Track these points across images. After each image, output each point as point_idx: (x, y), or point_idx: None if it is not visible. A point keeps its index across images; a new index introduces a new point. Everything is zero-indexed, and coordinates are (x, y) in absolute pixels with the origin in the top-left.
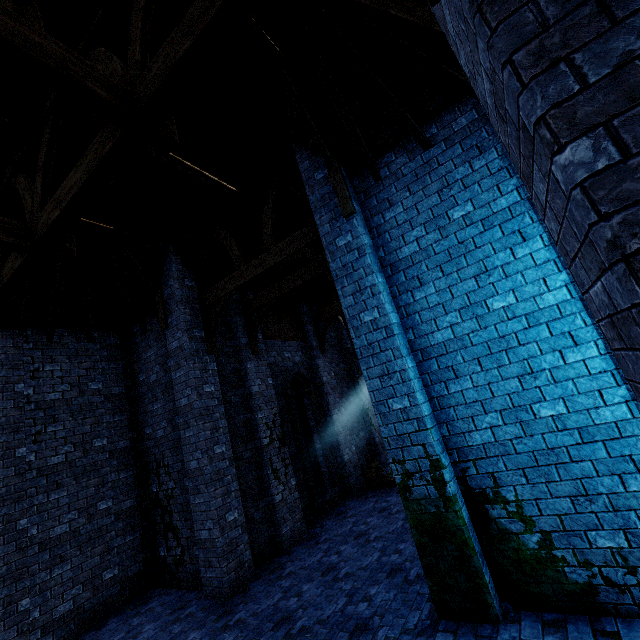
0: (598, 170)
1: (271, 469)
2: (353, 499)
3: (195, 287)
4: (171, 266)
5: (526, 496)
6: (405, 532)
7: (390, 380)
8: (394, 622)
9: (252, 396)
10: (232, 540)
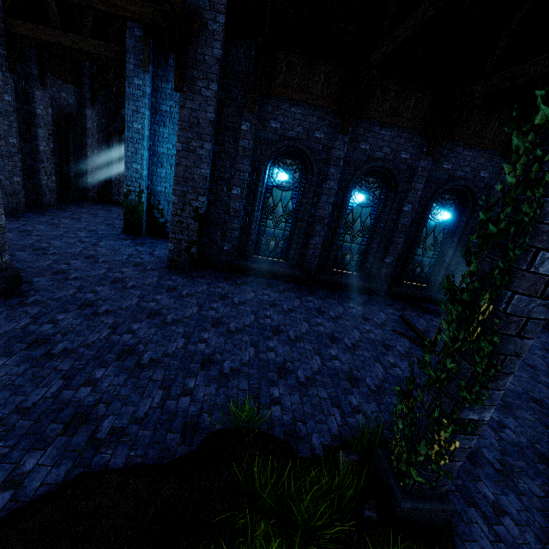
0: (179, 150)
1: (42, 166)
2: (88, 203)
3: (1, 6)
4: None
5: (166, 209)
6: (118, 218)
7: (136, 156)
8: (107, 232)
9: (36, 116)
10: (16, 190)
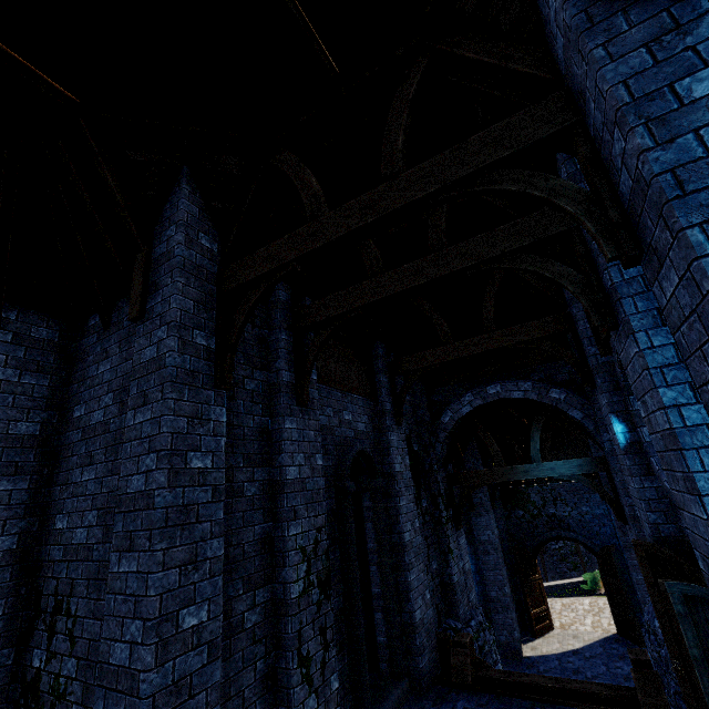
0: None
1: (297, 657)
2: (427, 707)
3: (216, 254)
4: (178, 201)
5: None
6: None
7: None
8: None
9: (284, 487)
10: None
